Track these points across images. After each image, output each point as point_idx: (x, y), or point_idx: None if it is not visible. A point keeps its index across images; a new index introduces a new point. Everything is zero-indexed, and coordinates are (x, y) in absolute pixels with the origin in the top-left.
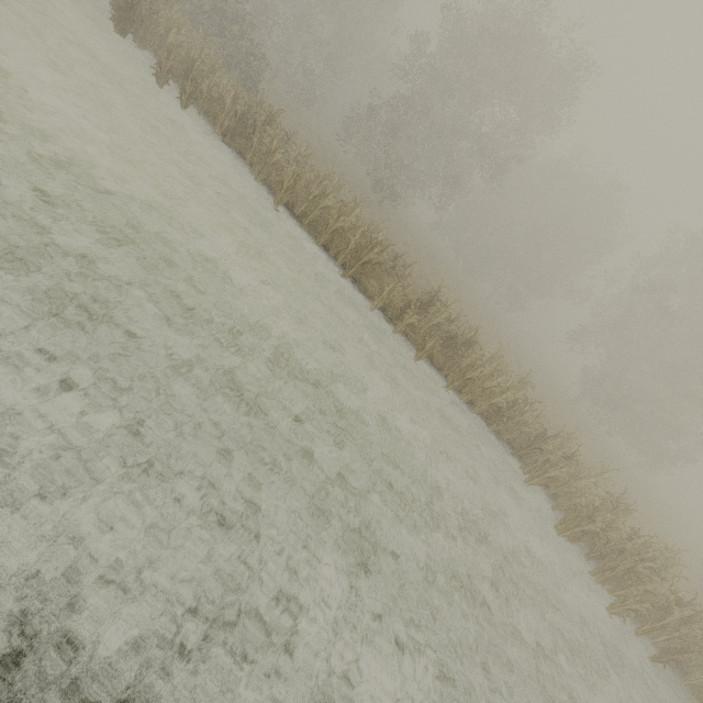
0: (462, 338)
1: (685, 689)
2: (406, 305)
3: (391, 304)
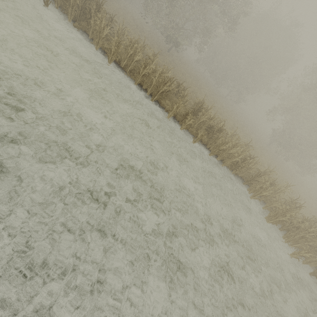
0: (217, 127)
1: None
2: (186, 114)
3: (178, 113)
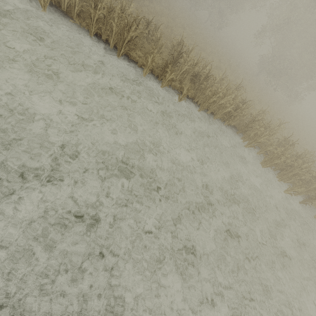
0: (203, 75)
1: (310, 204)
2: (165, 65)
3: (155, 65)
